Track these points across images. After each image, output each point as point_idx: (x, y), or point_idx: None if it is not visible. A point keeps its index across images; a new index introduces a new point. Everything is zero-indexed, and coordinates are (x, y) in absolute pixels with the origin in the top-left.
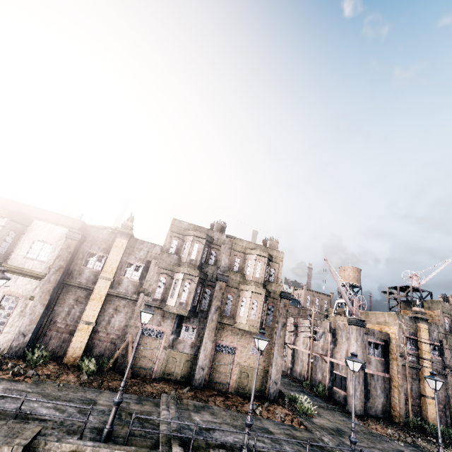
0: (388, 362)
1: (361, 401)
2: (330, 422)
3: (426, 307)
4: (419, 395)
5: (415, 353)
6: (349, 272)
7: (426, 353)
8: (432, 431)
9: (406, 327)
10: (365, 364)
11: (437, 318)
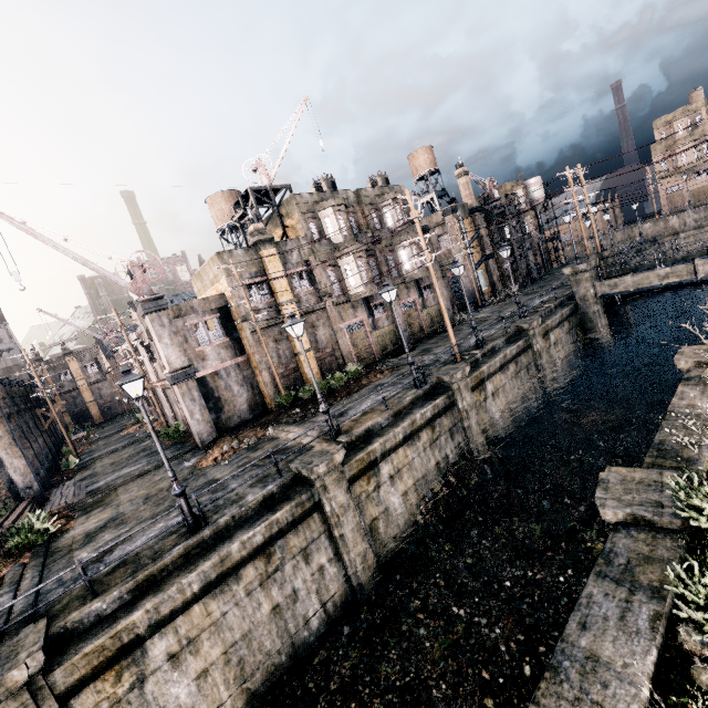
0: (238, 339)
1: (209, 421)
2: (111, 512)
3: (286, 216)
4: (293, 356)
5: (270, 302)
6: (219, 204)
7: (285, 293)
8: (309, 394)
9: (241, 269)
10: (197, 366)
11: (299, 228)
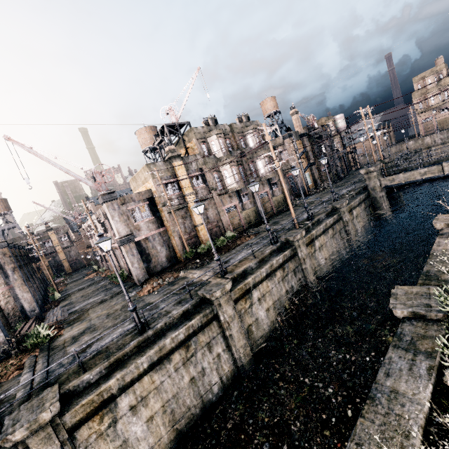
0: (160, 217)
1: (143, 268)
2: (86, 324)
3: (187, 141)
4: (194, 227)
5: (179, 194)
6: (144, 135)
7: (188, 188)
8: (204, 251)
9: (161, 174)
10: (135, 234)
11: (196, 148)
